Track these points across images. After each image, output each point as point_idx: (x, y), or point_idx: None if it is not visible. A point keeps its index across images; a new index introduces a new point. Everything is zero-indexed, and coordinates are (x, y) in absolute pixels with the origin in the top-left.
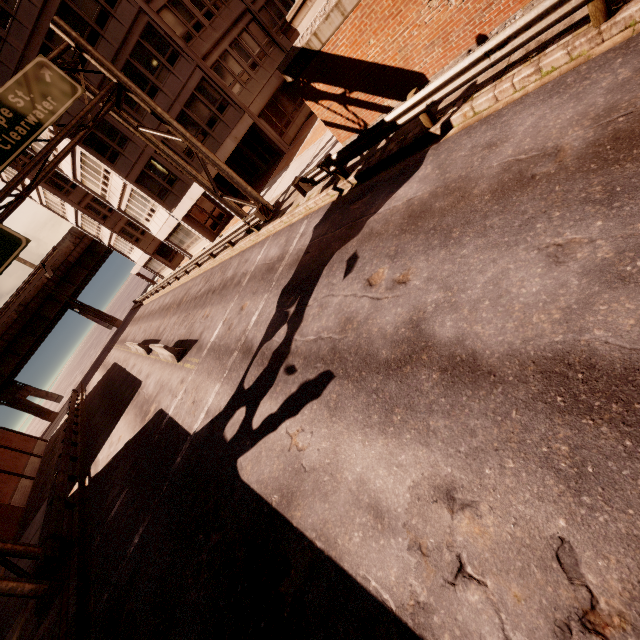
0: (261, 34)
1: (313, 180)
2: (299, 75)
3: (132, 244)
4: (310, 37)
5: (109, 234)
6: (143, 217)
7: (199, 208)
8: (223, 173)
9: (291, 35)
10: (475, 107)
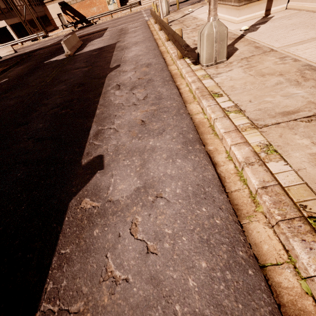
0: (27, 1)
1: (67, 26)
2: (63, 7)
3: None
4: (68, 1)
5: None
6: None
7: None
8: (33, 17)
9: (44, 6)
10: (100, 22)
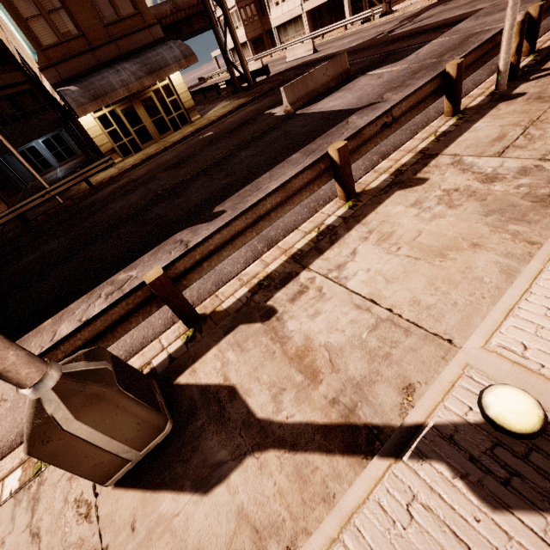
0: None
1: None
2: None
3: (242, 23)
4: None
5: (231, 6)
6: (276, 0)
7: (316, 13)
8: None
9: None
10: None
